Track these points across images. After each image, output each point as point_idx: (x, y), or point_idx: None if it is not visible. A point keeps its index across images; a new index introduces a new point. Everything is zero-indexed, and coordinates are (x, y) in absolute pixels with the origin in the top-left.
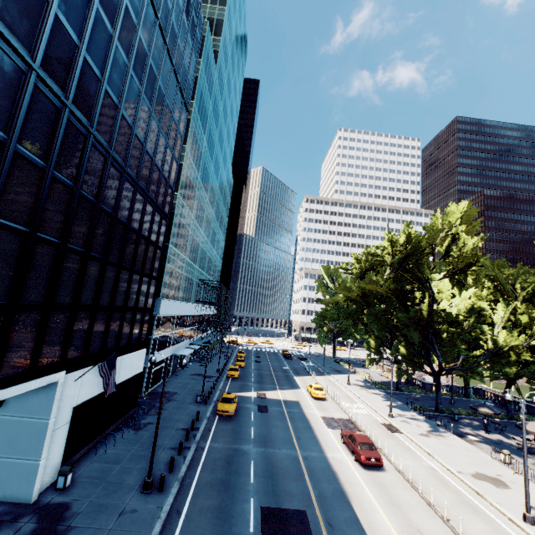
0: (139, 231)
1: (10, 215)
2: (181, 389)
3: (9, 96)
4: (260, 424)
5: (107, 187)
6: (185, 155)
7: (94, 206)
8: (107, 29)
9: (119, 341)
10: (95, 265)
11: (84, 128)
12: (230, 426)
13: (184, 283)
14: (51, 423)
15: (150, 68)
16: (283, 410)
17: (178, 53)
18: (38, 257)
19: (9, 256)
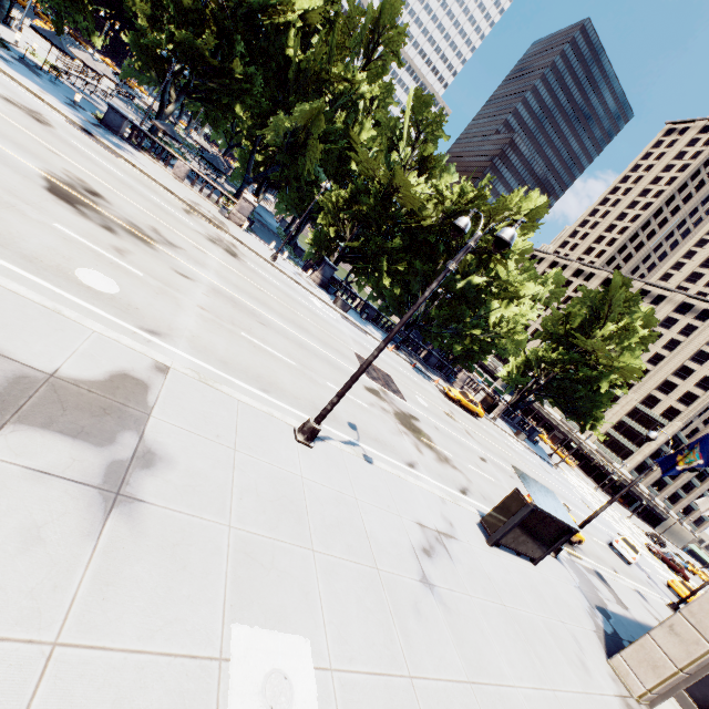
0: None
1: None
2: None
3: None
4: None
5: None
6: None
7: None
8: None
9: None
10: None
11: None
12: None
13: None
14: None
15: None
16: None
17: None
18: None
19: None
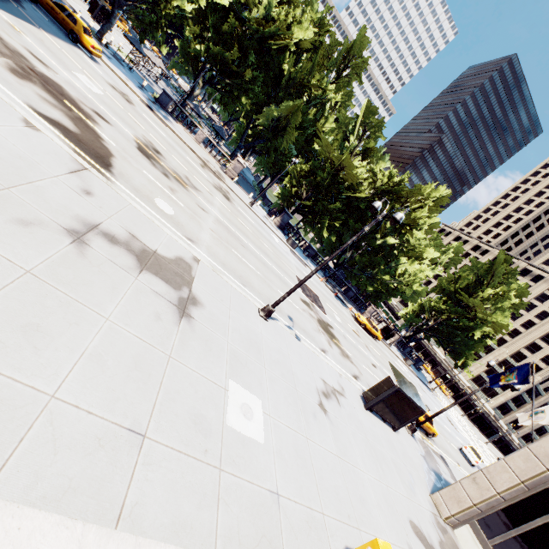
0: None
1: None
2: None
3: None
4: None
5: None
6: None
7: None
8: None
9: None
10: None
11: None
12: None
13: None
14: None
15: None
16: None
17: None
18: None
19: None
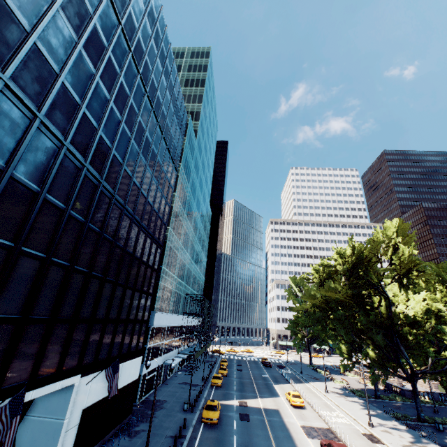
0: (140, 258)
1: (60, 255)
2: (170, 397)
3: (70, 183)
4: (242, 432)
5: (121, 229)
6: (175, 200)
7: (111, 244)
8: (128, 135)
9: (122, 349)
10: (109, 286)
11: (110, 194)
12: (214, 434)
13: (173, 298)
14: (65, 423)
15: (152, 151)
16: (264, 418)
17: (170, 138)
18: (73, 283)
19: (56, 283)
